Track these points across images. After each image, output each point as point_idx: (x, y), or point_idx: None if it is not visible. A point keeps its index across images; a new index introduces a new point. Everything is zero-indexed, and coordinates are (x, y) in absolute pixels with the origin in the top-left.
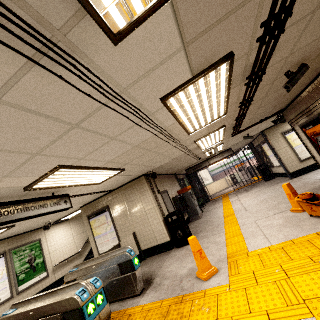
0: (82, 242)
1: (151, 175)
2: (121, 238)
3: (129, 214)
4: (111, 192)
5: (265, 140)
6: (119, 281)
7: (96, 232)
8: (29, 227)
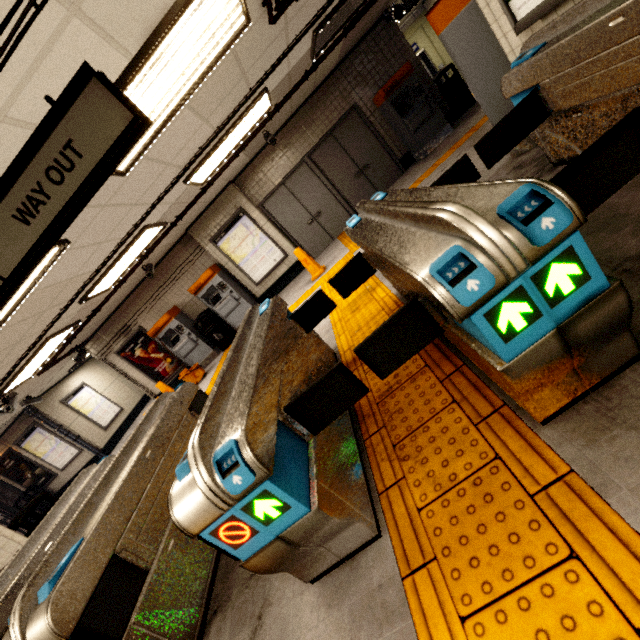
0: None
1: None
2: None
3: None
4: None
5: (38, 419)
6: None
7: None
8: None
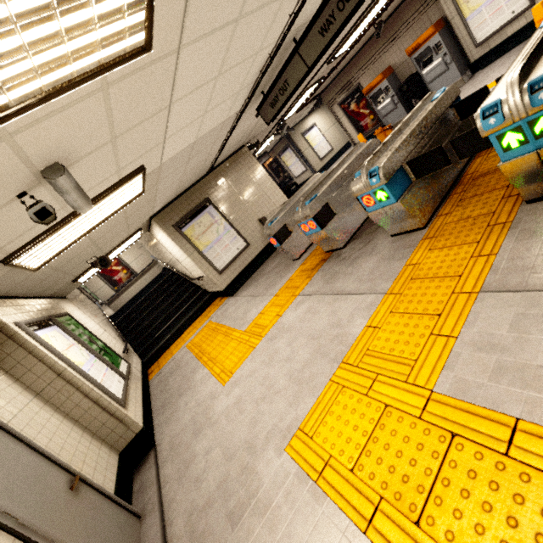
0: (113, 335)
1: (254, 145)
2: (244, 235)
3: (244, 199)
4: (205, 177)
5: (290, 143)
6: None
7: (201, 243)
8: (82, 254)
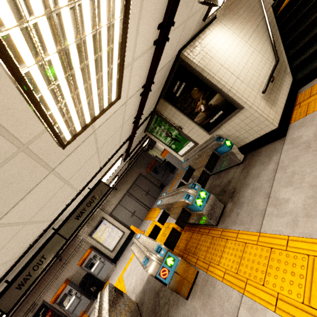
0: None
1: None
2: None
3: None
4: None
5: None
6: None
7: None
8: None
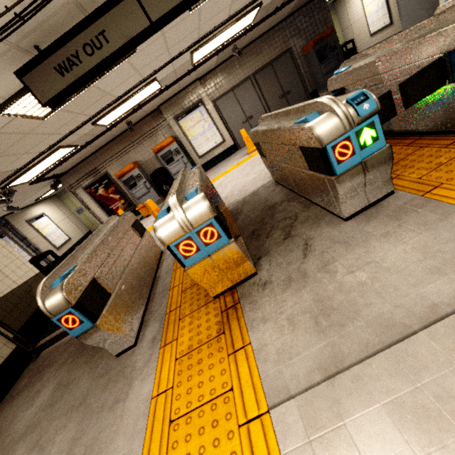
0: None
1: None
2: None
3: None
4: None
5: (8, 229)
6: (144, 245)
7: None
8: None
